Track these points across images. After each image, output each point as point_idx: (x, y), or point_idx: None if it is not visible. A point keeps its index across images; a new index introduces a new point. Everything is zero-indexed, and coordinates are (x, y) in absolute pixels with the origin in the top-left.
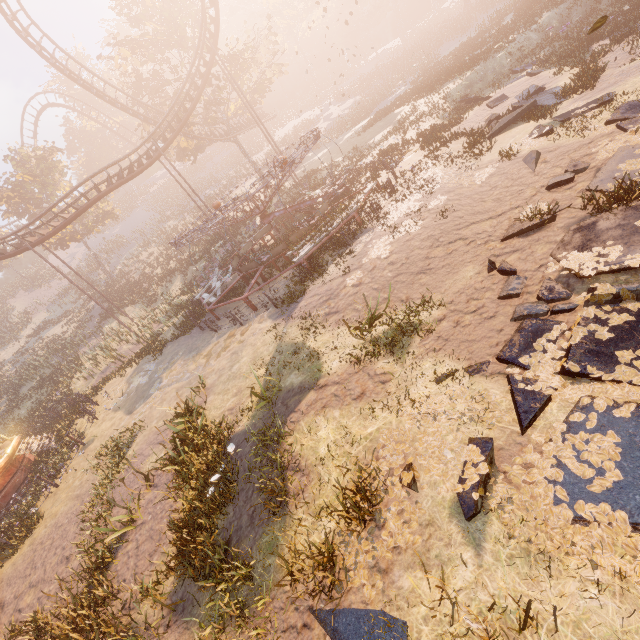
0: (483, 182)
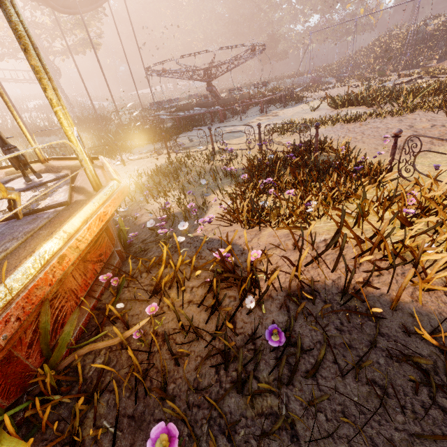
0: None
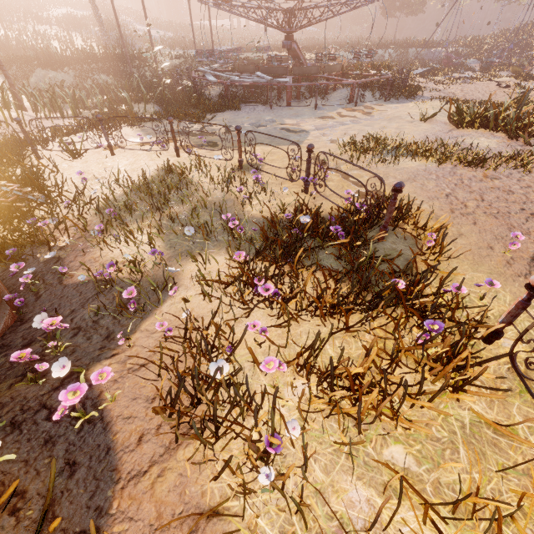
0: None
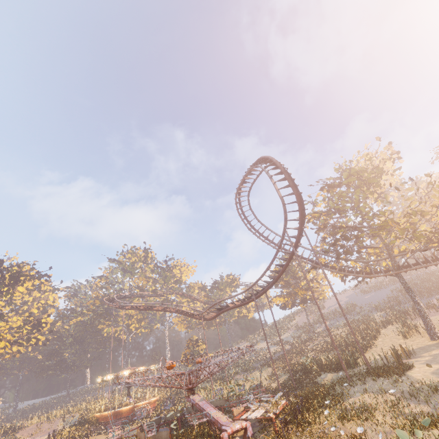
0: None
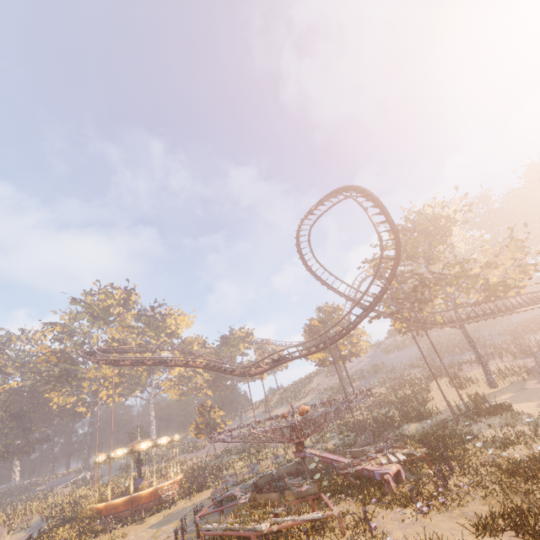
0: None
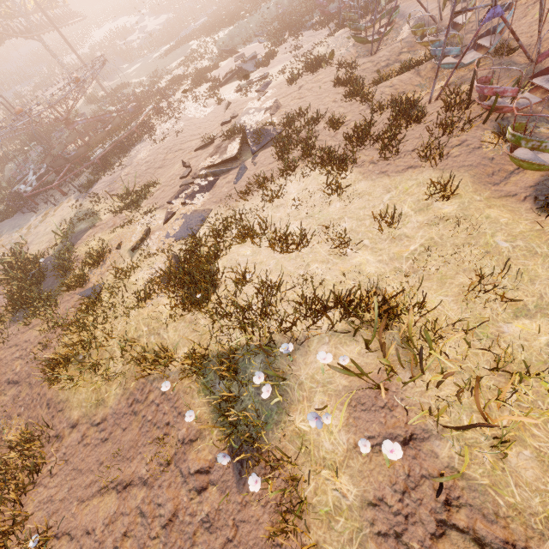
0: (206, 116)
